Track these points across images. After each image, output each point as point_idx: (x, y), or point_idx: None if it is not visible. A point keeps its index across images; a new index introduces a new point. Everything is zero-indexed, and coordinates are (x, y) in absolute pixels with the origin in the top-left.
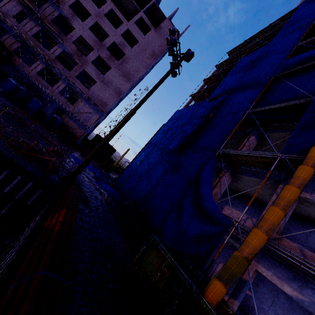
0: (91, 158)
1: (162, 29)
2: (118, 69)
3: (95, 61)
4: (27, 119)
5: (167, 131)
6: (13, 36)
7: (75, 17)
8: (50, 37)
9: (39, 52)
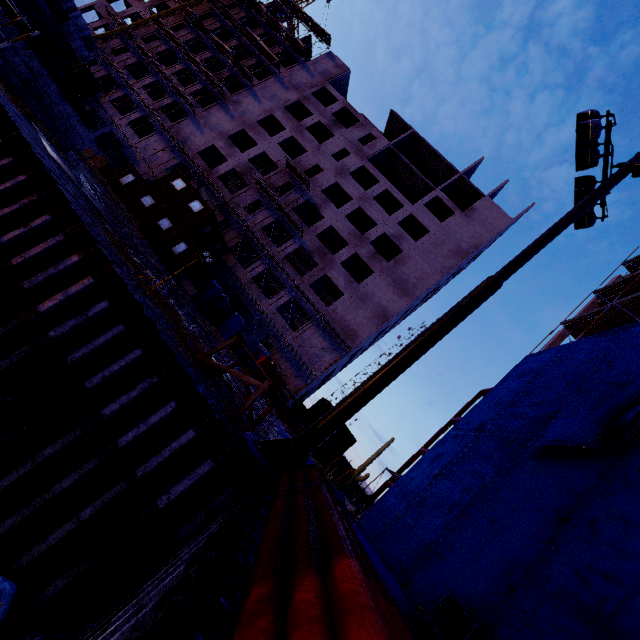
0: (365, 397)
1: (476, 212)
2: (386, 274)
3: (346, 264)
4: (217, 340)
5: (513, 399)
6: (236, 229)
7: (327, 203)
8: (284, 231)
9: (263, 249)
